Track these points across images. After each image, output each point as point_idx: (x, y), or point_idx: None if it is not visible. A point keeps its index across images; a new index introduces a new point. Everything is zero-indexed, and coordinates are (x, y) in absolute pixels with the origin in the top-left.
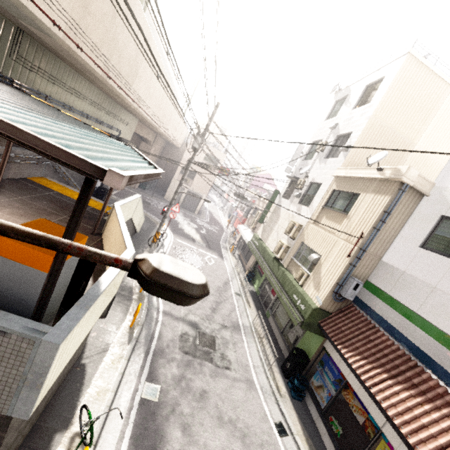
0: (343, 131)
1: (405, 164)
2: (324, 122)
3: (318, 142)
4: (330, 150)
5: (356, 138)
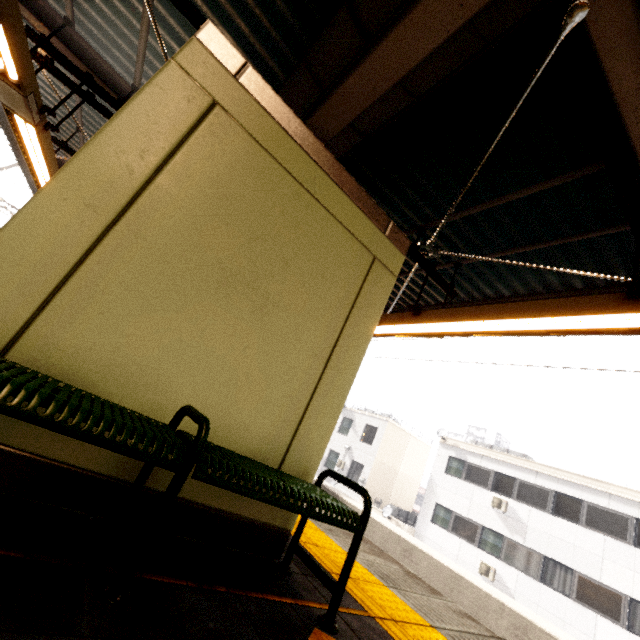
0: (356, 459)
1: (395, 484)
2: (337, 434)
3: (335, 452)
4: (349, 471)
5: (368, 474)
